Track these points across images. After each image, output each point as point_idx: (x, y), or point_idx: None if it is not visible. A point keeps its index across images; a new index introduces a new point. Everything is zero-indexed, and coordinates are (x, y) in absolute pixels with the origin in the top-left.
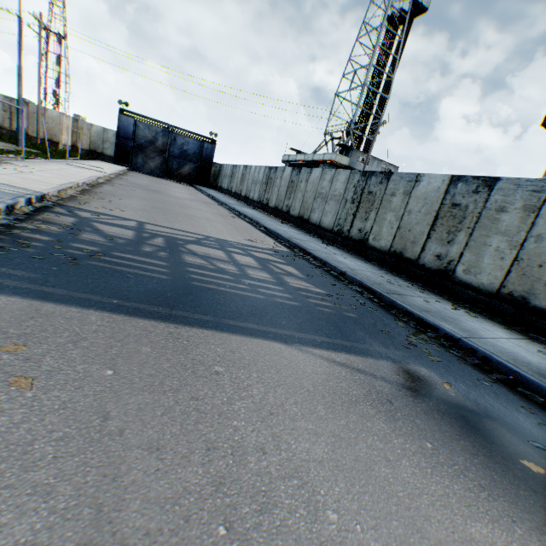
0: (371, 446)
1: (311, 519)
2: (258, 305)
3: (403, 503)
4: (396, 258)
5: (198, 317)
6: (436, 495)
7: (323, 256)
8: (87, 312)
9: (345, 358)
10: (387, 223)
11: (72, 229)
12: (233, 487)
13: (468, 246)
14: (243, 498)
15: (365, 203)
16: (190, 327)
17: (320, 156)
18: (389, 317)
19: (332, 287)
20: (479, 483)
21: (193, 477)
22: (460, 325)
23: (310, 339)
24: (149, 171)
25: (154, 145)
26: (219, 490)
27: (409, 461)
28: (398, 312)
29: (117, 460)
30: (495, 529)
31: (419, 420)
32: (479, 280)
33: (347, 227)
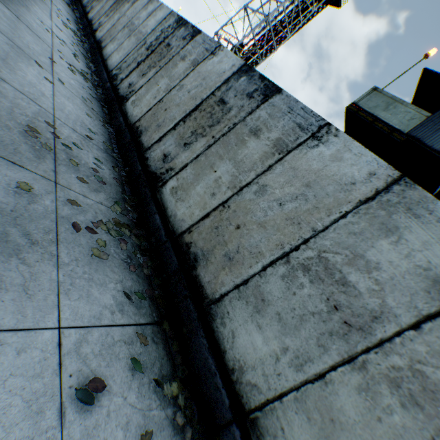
0: None
1: None
2: None
3: None
4: (133, 136)
5: None
6: None
7: None
8: None
9: None
10: (156, 89)
11: None
12: None
13: (198, 160)
14: None
15: (156, 55)
16: None
17: None
18: None
19: None
20: None
21: None
22: None
23: None
24: None
25: None
26: None
27: None
28: None
29: None
30: None
31: None
32: (177, 209)
33: (124, 75)
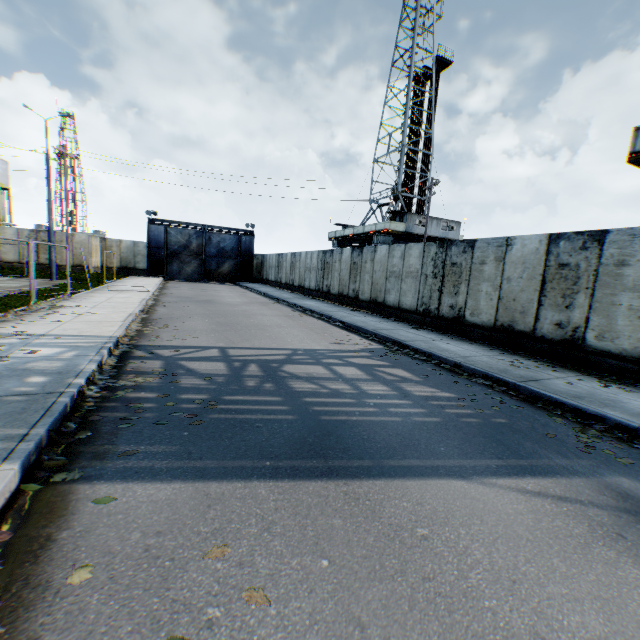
0: None
1: None
2: (402, 432)
3: None
4: (505, 332)
5: (357, 464)
6: None
7: (424, 346)
8: (252, 485)
9: (535, 484)
10: (484, 294)
11: (167, 376)
12: None
13: (593, 308)
14: None
15: (450, 276)
16: (358, 479)
17: (371, 227)
18: (540, 414)
19: (456, 386)
20: None
21: None
22: (625, 408)
23: (482, 465)
24: (186, 276)
25: (189, 249)
26: None
27: None
28: (546, 404)
29: None
30: None
31: None
32: (619, 345)
33: (435, 305)
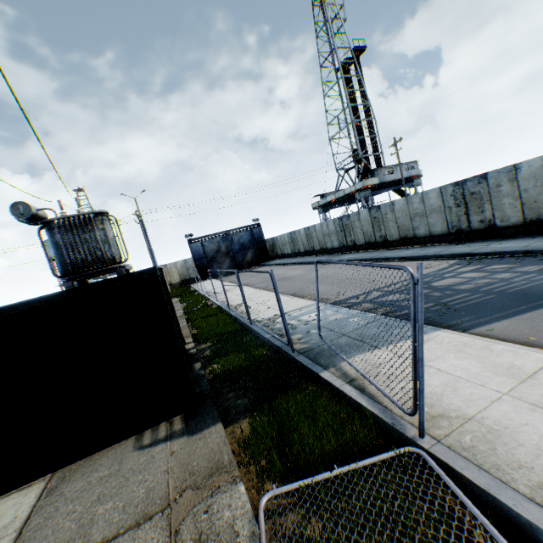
0: None
1: None
2: None
3: None
4: (534, 224)
5: None
6: None
7: (488, 250)
8: (532, 312)
9: None
10: (506, 205)
11: (390, 305)
12: None
13: None
14: None
15: (472, 202)
16: None
17: (351, 189)
18: None
19: None
20: None
21: None
22: None
23: None
24: (225, 272)
25: (220, 252)
26: None
27: None
28: None
29: None
30: None
31: None
32: None
33: (464, 224)
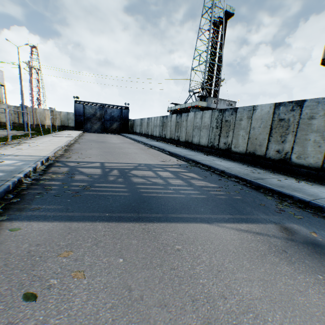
0: (285, 283)
1: None
2: (183, 202)
3: (321, 320)
4: (251, 156)
5: (154, 216)
6: None
7: (208, 163)
8: (95, 224)
9: (246, 226)
10: (241, 136)
11: (69, 175)
12: (217, 324)
13: (295, 142)
14: None
15: (224, 127)
16: (152, 223)
17: (189, 104)
18: (260, 195)
19: (219, 181)
20: None
21: (191, 320)
22: (305, 192)
23: (221, 217)
24: (94, 130)
25: (95, 116)
26: None
27: (312, 289)
28: (264, 190)
29: (146, 316)
30: None
31: (306, 260)
32: (308, 161)
33: (216, 143)
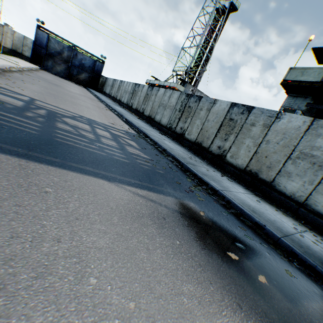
0: (140, 241)
1: (75, 283)
2: (99, 158)
3: (147, 274)
4: (198, 146)
5: (49, 158)
6: (170, 269)
7: (156, 139)
8: None
9: (146, 193)
10: (196, 125)
11: None
12: (20, 262)
13: (235, 143)
14: (25, 269)
15: (186, 112)
16: (39, 163)
17: (168, 83)
18: (183, 176)
19: (155, 156)
20: (200, 263)
21: None
22: (221, 184)
23: (127, 180)
24: (56, 72)
25: (61, 56)
26: (7, 264)
27: (161, 250)
28: (190, 174)
29: None
30: (199, 288)
31: (178, 229)
32: (237, 162)
33: (175, 125)
